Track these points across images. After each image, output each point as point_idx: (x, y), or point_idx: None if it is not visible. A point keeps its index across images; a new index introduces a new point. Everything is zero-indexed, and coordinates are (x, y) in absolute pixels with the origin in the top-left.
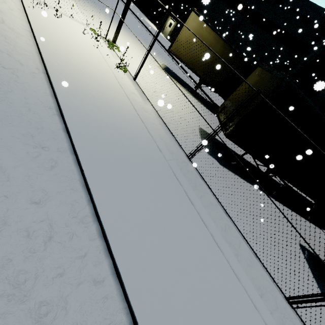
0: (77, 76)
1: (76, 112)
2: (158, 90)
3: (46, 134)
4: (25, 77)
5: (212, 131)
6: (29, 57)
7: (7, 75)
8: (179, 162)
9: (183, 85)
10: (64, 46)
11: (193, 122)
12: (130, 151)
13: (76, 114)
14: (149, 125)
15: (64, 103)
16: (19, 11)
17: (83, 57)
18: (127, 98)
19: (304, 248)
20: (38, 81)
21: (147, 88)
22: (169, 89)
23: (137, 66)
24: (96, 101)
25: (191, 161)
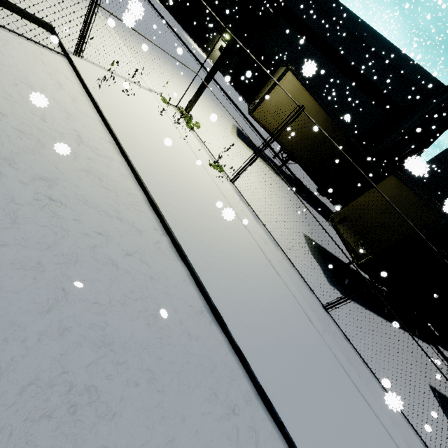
0: (198, 221)
1: (232, 309)
2: (253, 186)
3: (224, 377)
4: (155, 260)
5: (312, 233)
6: (137, 207)
7: (138, 271)
8: (322, 323)
9: (262, 156)
10: (160, 161)
11: (296, 227)
12: (295, 346)
13: (234, 312)
14: (284, 275)
15: (217, 298)
16: (83, 100)
17: (183, 171)
18: (248, 233)
19: (434, 390)
20: (168, 259)
21: (245, 190)
22: (256, 174)
23: (220, 147)
24: (233, 264)
25: (329, 314)
